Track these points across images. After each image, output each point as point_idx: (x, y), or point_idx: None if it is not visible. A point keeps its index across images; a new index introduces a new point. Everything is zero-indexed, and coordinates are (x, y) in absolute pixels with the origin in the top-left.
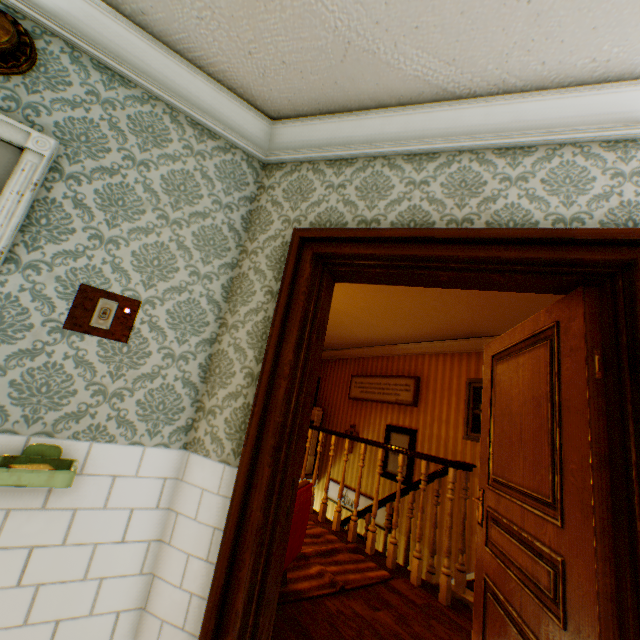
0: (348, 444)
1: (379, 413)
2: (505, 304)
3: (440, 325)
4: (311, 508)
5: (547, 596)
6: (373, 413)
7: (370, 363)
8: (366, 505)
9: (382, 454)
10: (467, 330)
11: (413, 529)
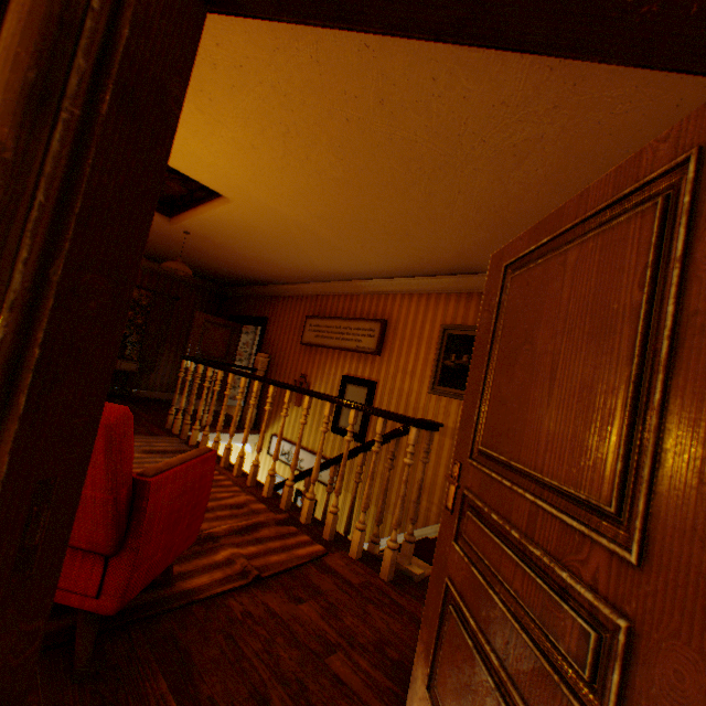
0: (289, 397)
1: (336, 362)
2: (510, 222)
3: (421, 253)
4: (240, 471)
5: (571, 667)
6: (329, 362)
7: (330, 302)
8: (312, 463)
9: (330, 410)
10: (452, 263)
11: (362, 487)
